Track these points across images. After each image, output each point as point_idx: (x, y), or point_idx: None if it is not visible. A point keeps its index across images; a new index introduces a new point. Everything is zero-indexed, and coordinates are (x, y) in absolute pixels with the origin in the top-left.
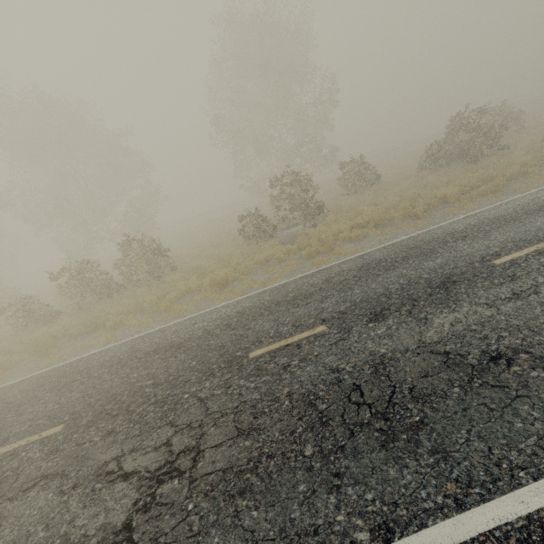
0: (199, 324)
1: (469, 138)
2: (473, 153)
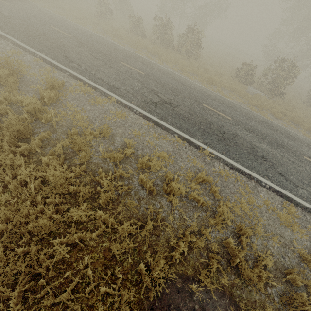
0: (193, 85)
1: None
2: None
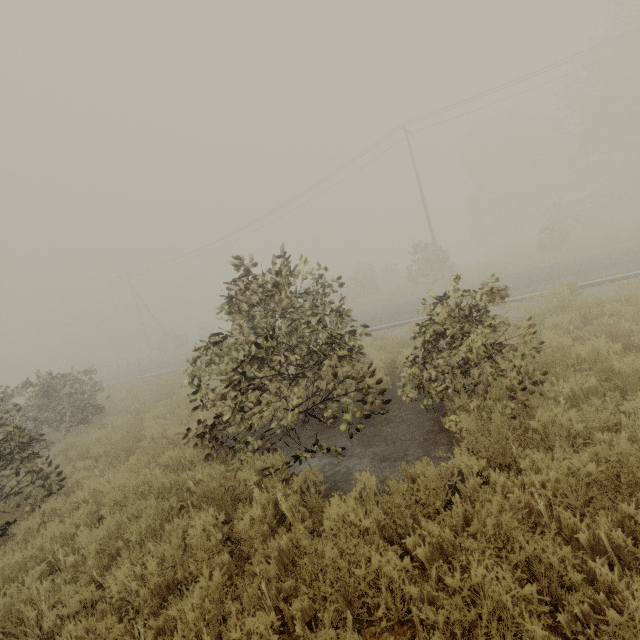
0: (571, 278)
1: (73, 390)
2: (95, 405)
